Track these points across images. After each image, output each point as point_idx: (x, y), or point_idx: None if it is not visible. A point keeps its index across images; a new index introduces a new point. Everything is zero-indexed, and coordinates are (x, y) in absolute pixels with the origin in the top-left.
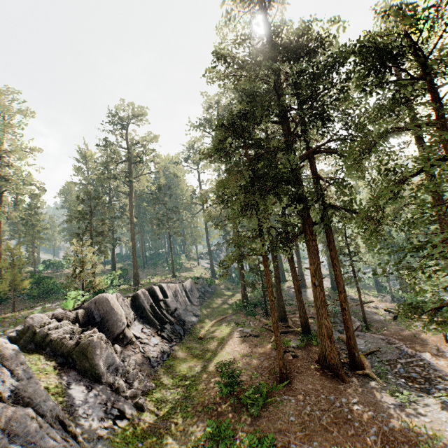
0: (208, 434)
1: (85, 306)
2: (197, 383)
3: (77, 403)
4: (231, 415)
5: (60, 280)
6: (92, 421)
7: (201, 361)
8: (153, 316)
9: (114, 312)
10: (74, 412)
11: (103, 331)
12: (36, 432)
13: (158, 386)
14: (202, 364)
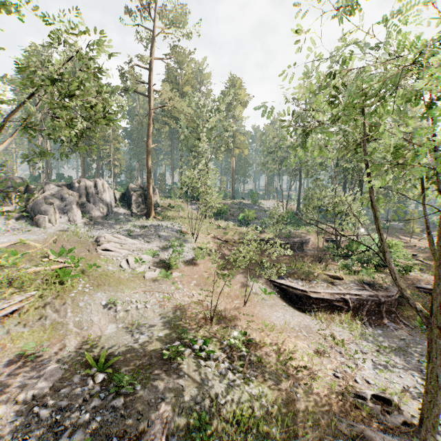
0: None
1: None
2: None
3: None
4: None
5: None
6: None
7: None
8: None
9: None
10: None
11: None
12: None
13: None
14: None
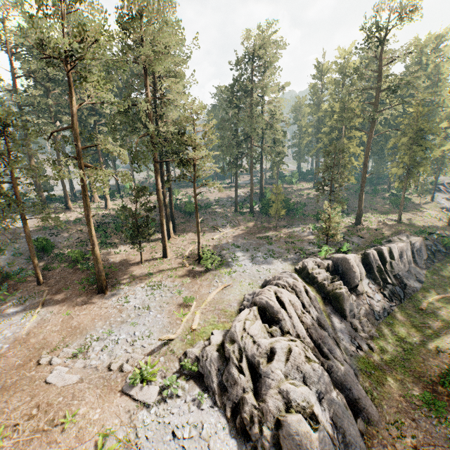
0: (423, 399)
1: (332, 259)
2: (414, 353)
3: (336, 328)
4: (445, 398)
5: (292, 197)
6: (345, 344)
7: (419, 334)
8: (378, 274)
9: (353, 271)
10: (336, 334)
11: (343, 280)
12: (331, 346)
13: (380, 336)
14: (421, 338)
